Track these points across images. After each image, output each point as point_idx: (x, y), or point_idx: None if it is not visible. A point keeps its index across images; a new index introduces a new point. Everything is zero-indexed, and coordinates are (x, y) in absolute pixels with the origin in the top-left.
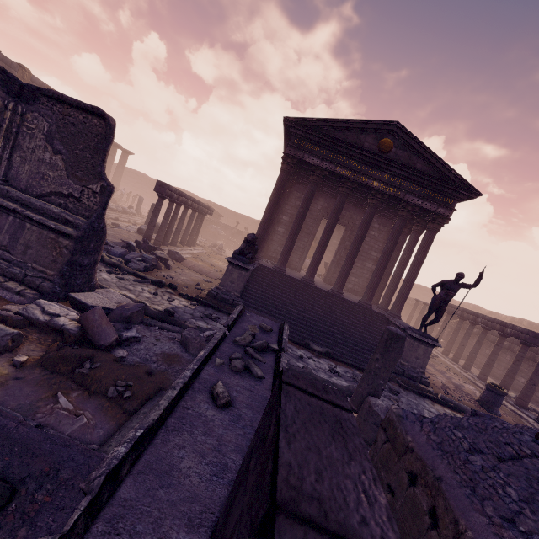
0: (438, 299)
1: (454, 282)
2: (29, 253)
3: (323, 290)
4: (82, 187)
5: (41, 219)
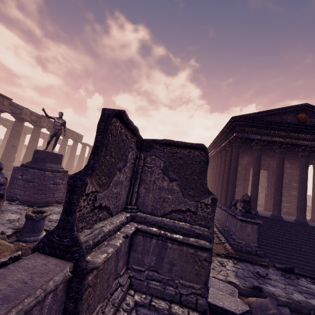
0: None
1: None
2: (173, 269)
3: (295, 223)
4: (195, 202)
5: (183, 239)
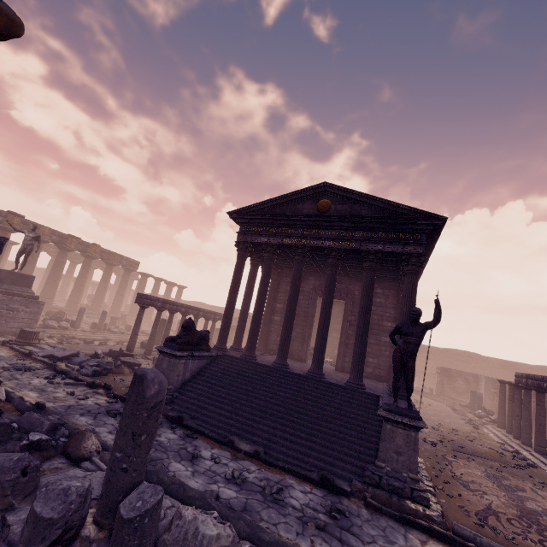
0: (397, 351)
1: (411, 323)
2: None
3: (294, 373)
4: None
5: None
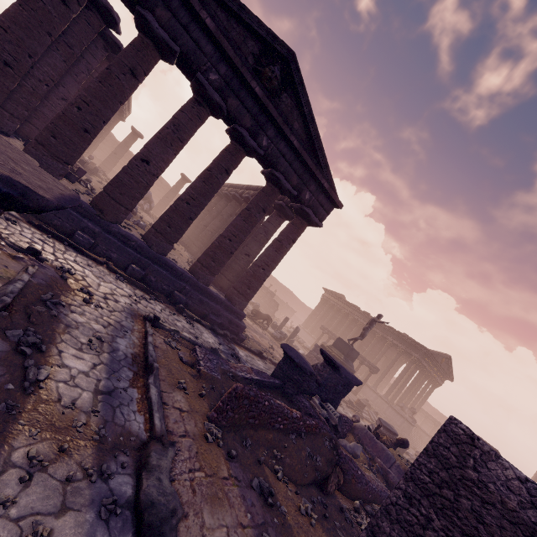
0: None
1: None
2: None
3: None
4: None
5: None
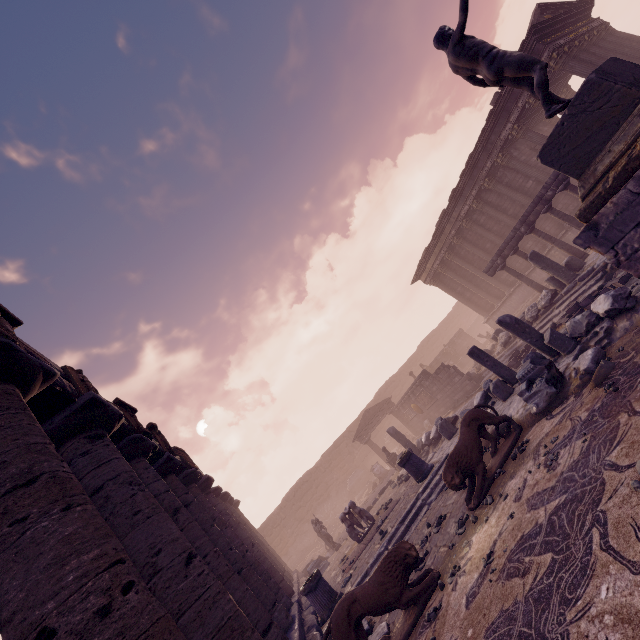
0: None
1: None
2: None
3: None
4: None
5: None
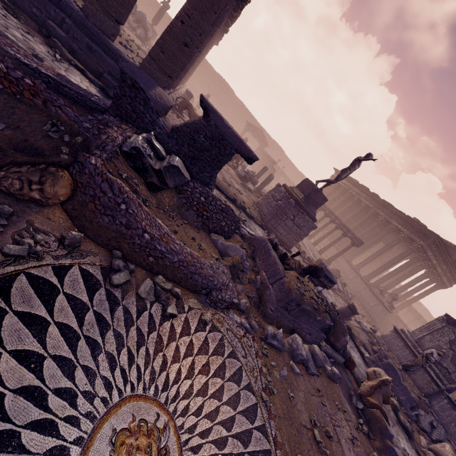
0: None
1: None
2: None
3: None
4: None
5: None
